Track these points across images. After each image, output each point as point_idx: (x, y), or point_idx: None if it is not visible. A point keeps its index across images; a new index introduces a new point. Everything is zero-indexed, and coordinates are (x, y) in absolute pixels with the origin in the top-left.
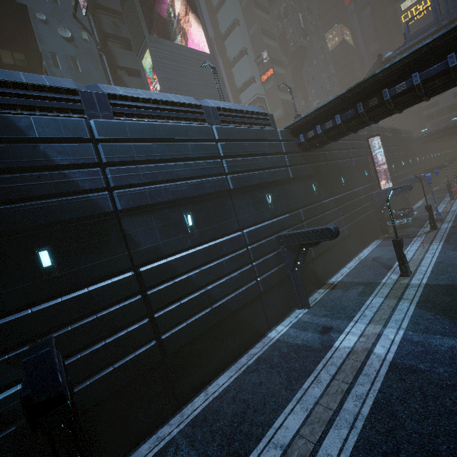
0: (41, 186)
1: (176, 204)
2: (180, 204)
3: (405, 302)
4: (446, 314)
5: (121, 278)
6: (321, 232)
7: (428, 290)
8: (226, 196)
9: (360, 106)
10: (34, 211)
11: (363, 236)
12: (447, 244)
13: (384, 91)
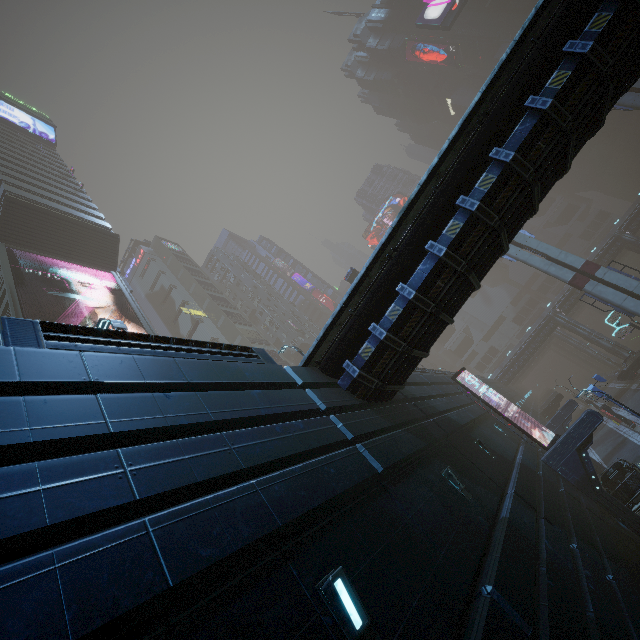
0: None
1: None
2: None
3: None
4: None
5: None
6: None
7: None
8: None
9: (432, 245)
10: None
11: None
12: None
13: (460, 201)
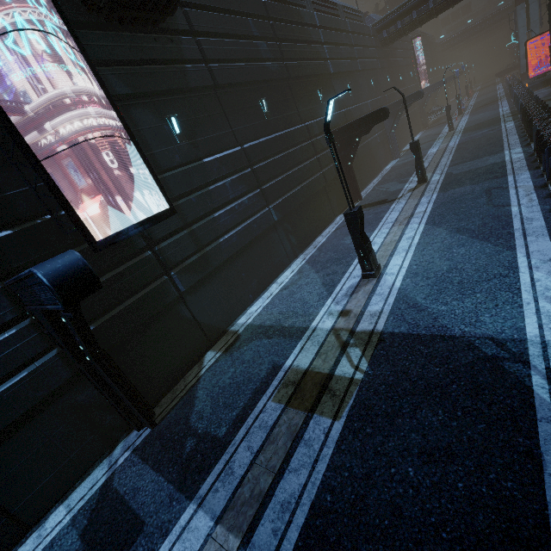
0: (313, 53)
1: (344, 76)
2: (345, 76)
3: (455, 135)
4: (477, 129)
5: (340, 112)
6: (414, 96)
7: (466, 129)
8: (357, 76)
9: (431, 2)
10: (315, 67)
11: (413, 127)
12: (471, 116)
13: None
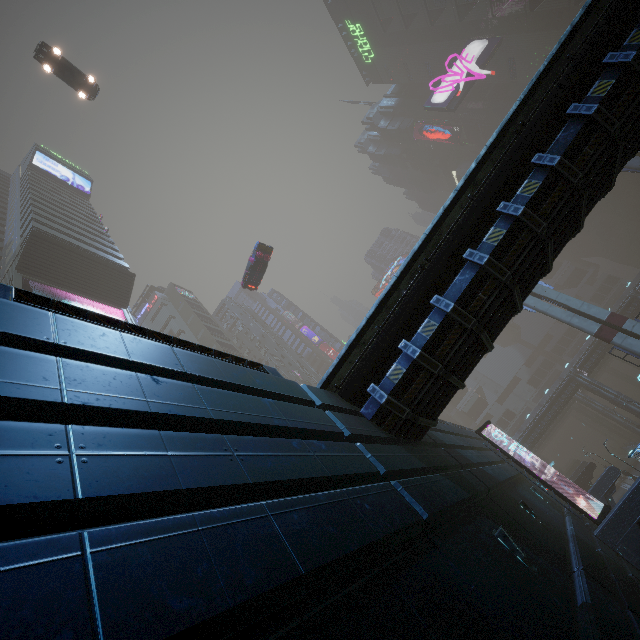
0: None
1: None
2: None
3: None
4: None
5: None
6: None
7: None
8: None
9: (472, 254)
10: None
11: None
12: None
13: (502, 207)
